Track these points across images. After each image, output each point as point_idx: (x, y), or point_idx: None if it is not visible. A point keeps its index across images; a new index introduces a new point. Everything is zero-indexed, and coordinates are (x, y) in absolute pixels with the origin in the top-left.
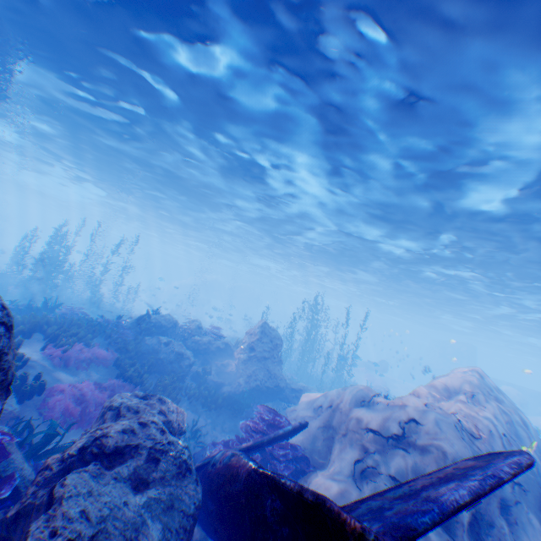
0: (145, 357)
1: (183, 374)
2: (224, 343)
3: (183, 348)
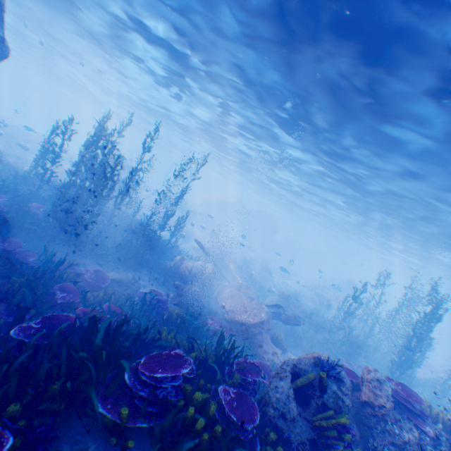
0: None
1: None
2: (429, 435)
3: None
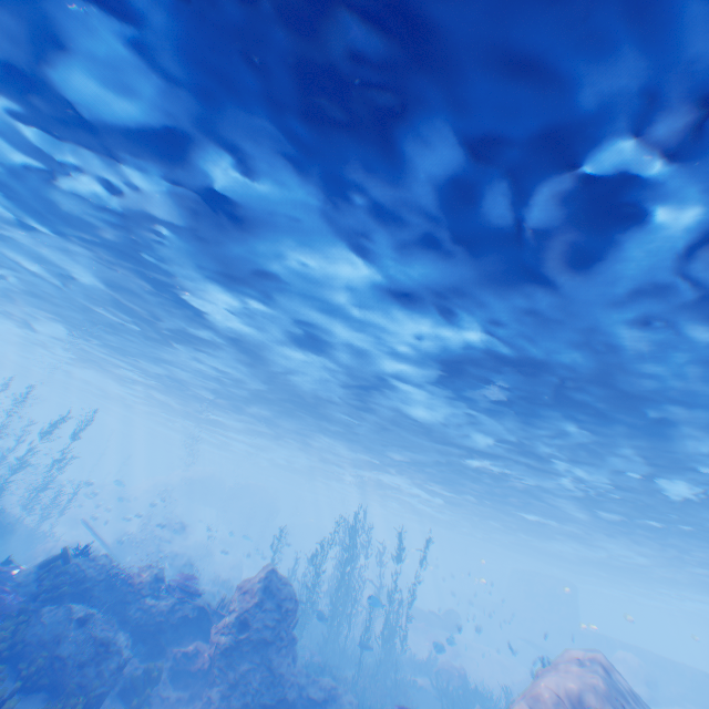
0: (30, 655)
1: (101, 690)
2: (197, 607)
3: (114, 629)
